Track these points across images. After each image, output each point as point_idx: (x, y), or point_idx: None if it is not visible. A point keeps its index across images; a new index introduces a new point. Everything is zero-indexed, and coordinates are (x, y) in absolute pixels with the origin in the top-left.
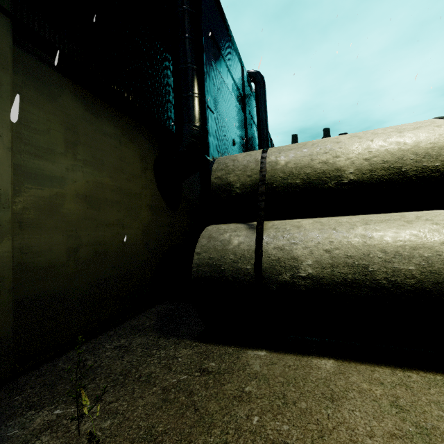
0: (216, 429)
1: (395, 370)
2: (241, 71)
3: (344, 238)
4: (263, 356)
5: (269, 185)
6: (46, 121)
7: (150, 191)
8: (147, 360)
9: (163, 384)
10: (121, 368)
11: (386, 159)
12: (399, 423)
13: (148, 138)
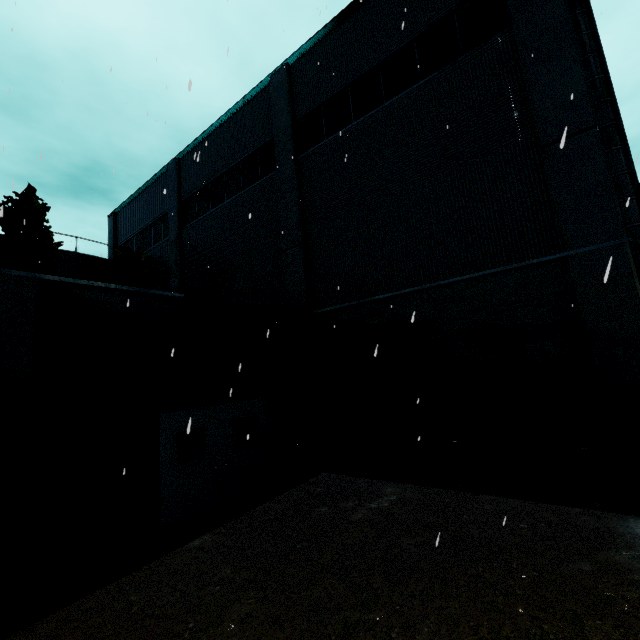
0: None
1: None
2: None
3: None
4: None
5: None
6: None
7: None
8: None
9: None
10: None
11: None
12: None
13: None
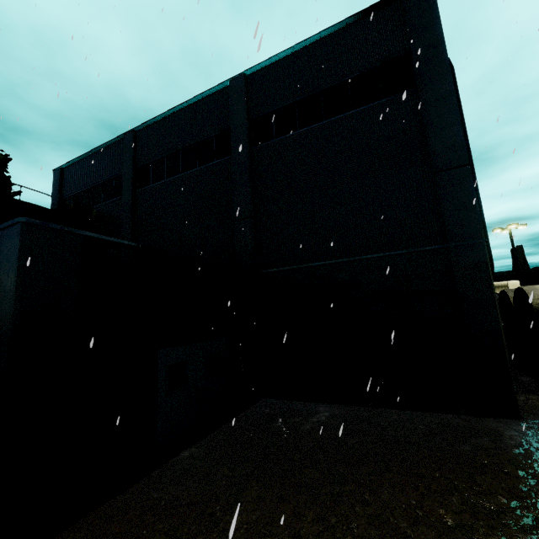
0: None
1: None
2: None
3: None
4: None
5: None
6: None
7: None
8: None
9: None
10: None
11: None
12: None
13: None
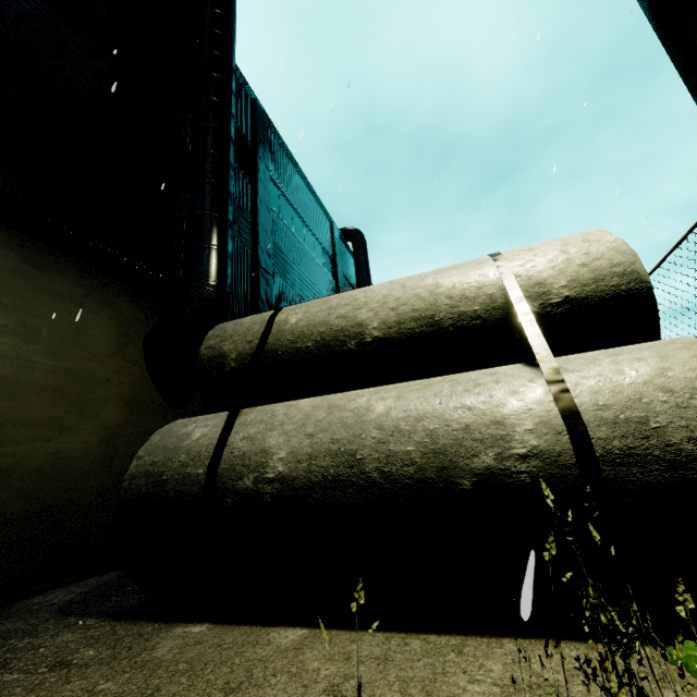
0: None
1: (393, 636)
2: (330, 227)
3: (337, 415)
4: (195, 633)
5: (273, 352)
6: None
7: (132, 377)
8: None
9: None
10: None
11: (417, 307)
12: None
13: (138, 303)
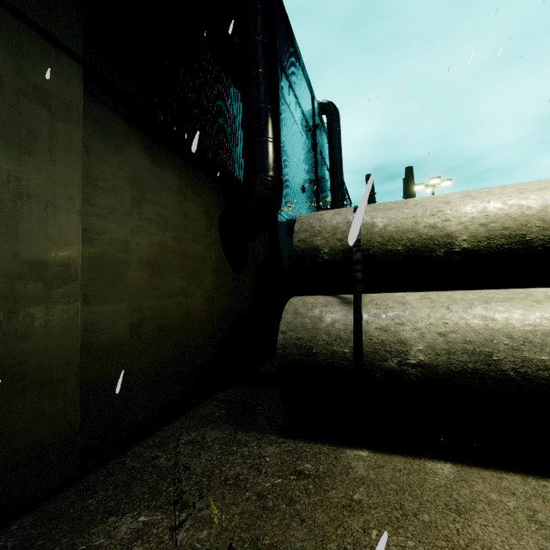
0: (331, 544)
1: (526, 477)
2: (312, 102)
3: (461, 320)
4: (366, 457)
5: (364, 251)
6: (111, 177)
7: (215, 252)
8: (229, 459)
9: (256, 489)
10: (201, 467)
11: (507, 226)
12: (542, 542)
13: (213, 189)
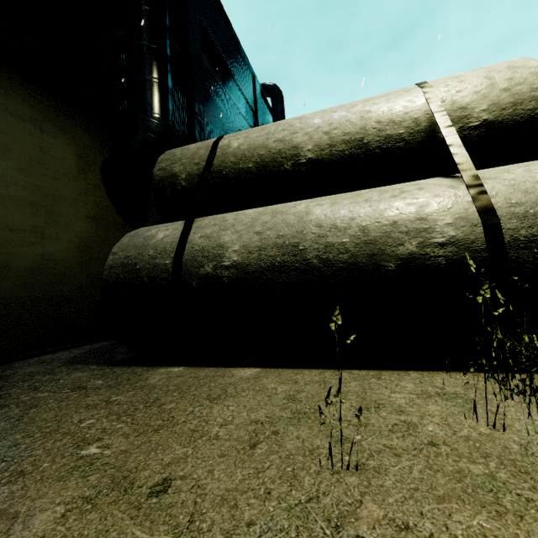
0: (20, 435)
1: (326, 371)
2: (253, 82)
3: (281, 218)
4: (175, 371)
5: (218, 173)
6: None
7: (95, 198)
8: (16, 384)
9: (6, 402)
10: None
11: (347, 131)
12: (276, 412)
13: (91, 132)
